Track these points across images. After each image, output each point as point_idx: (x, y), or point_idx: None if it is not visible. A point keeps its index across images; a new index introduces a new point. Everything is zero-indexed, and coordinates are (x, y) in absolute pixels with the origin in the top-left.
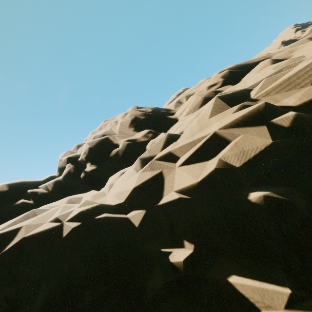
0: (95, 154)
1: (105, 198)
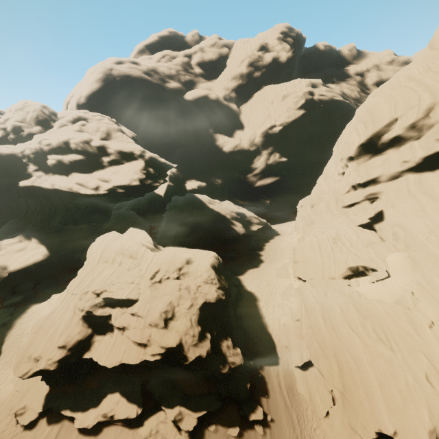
0: (14, 130)
1: (15, 149)
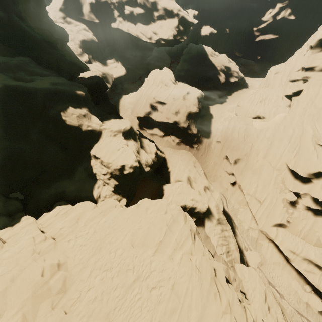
0: None
1: None
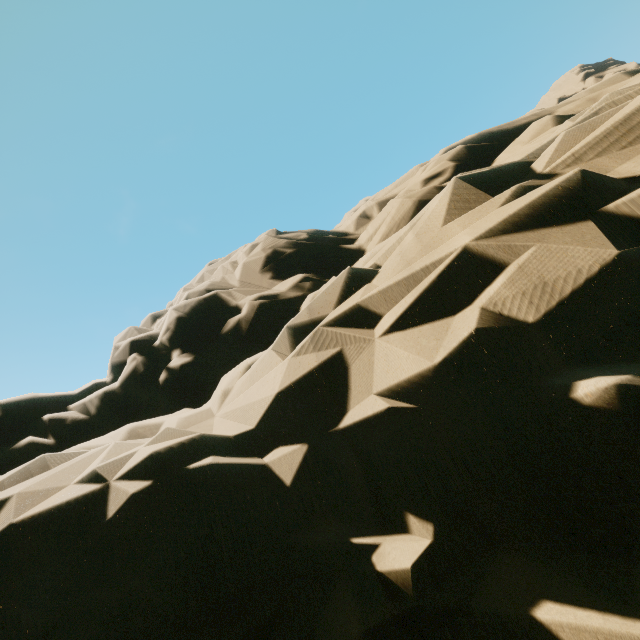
0: (190, 330)
1: (213, 422)
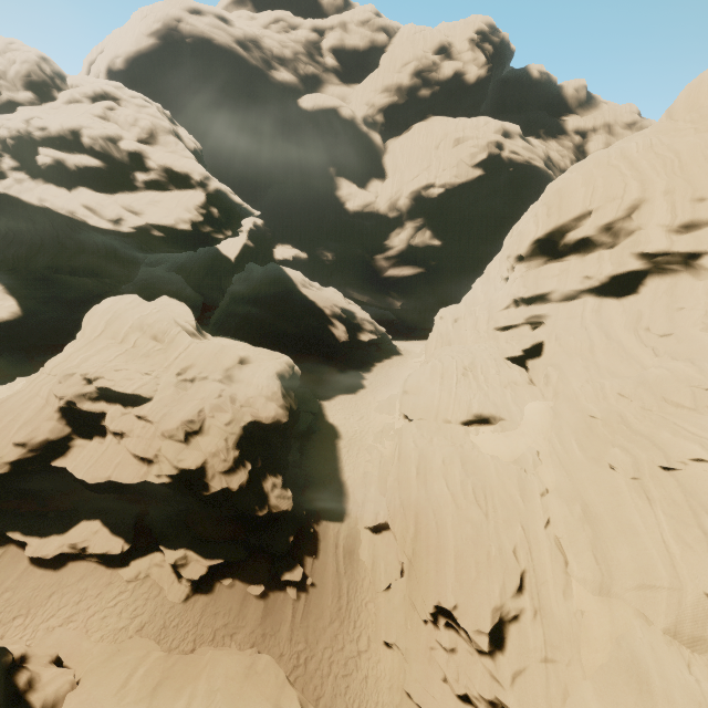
0: None
1: None
